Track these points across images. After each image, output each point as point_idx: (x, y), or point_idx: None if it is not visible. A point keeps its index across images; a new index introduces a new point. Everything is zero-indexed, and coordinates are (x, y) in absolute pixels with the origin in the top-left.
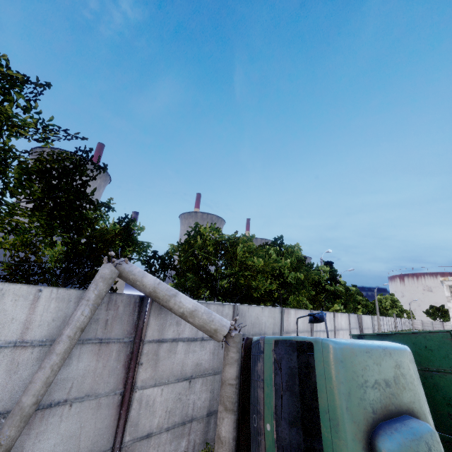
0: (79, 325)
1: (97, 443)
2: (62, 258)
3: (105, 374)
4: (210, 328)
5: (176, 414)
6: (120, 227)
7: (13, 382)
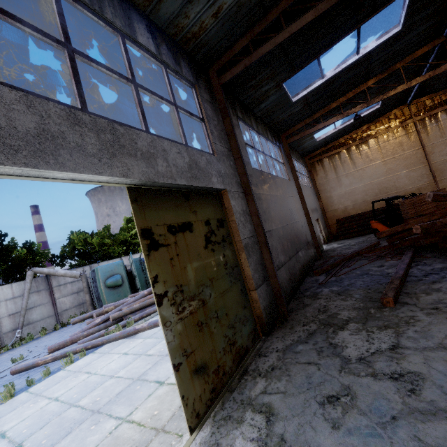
0: (28, 289)
1: (49, 314)
2: (3, 276)
3: (44, 299)
4: (73, 276)
5: (76, 303)
6: (27, 253)
7: (17, 306)
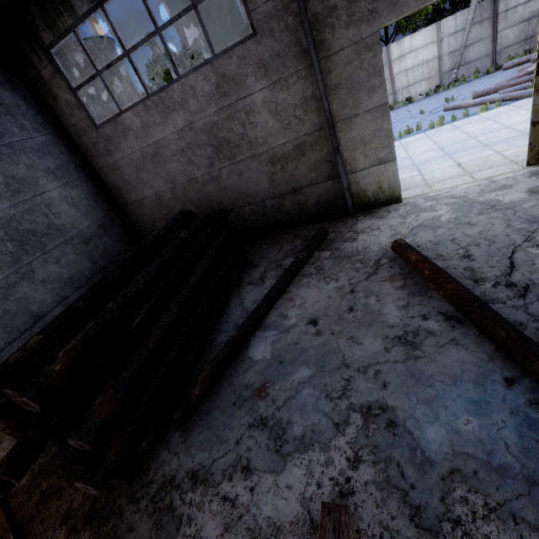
0: (471, 19)
1: (486, 53)
2: None
3: (484, 32)
4: None
5: (521, 37)
6: None
7: (457, 42)
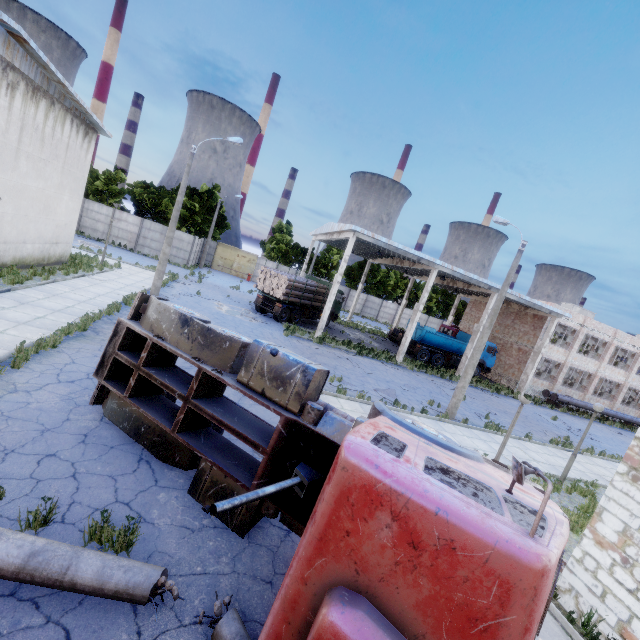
0: None
1: None
2: None
3: None
4: None
5: None
6: None
7: None
